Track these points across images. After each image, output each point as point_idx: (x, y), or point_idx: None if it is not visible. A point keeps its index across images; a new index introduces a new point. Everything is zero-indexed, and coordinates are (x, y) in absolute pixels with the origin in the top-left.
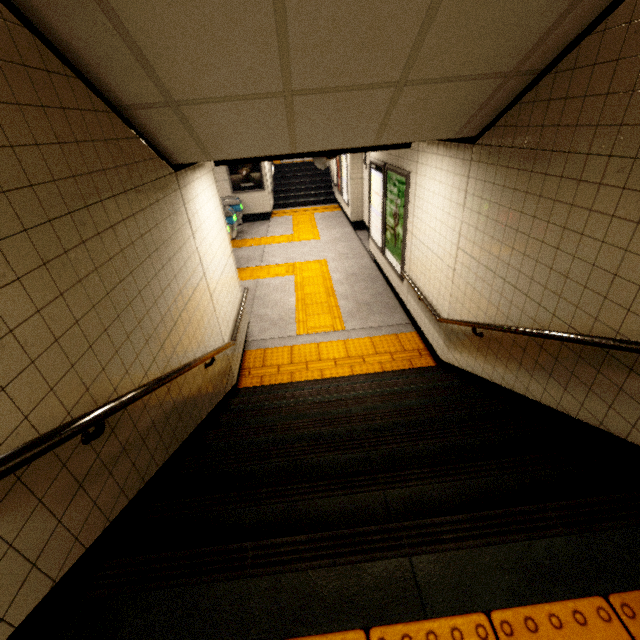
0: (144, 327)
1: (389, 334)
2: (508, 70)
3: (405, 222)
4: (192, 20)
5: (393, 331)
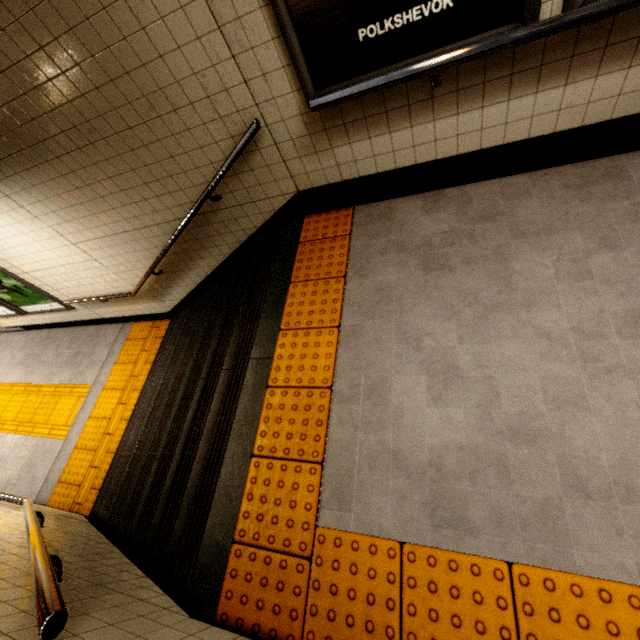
0: None
1: (122, 345)
2: None
3: (5, 272)
4: None
5: (122, 341)
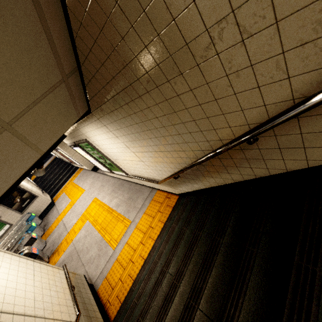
0: None
1: (149, 202)
2: (60, 78)
3: (106, 157)
4: None
5: (150, 199)
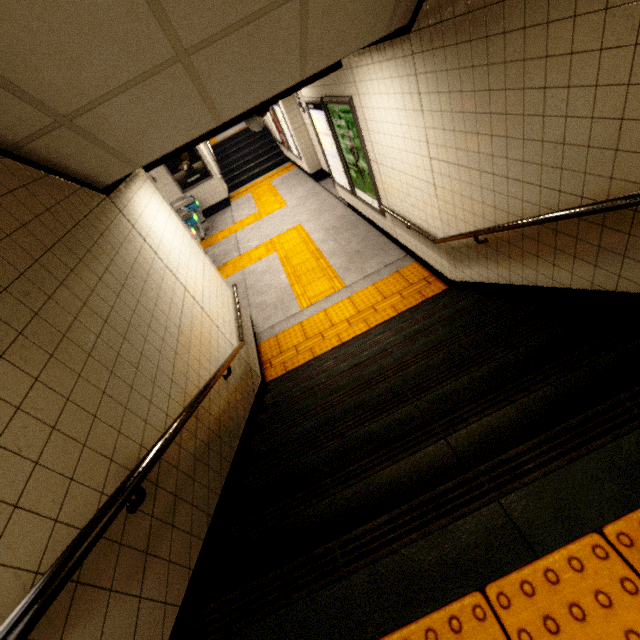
0: (144, 370)
1: (390, 274)
2: None
3: (365, 153)
4: (27, 4)
5: (393, 270)
